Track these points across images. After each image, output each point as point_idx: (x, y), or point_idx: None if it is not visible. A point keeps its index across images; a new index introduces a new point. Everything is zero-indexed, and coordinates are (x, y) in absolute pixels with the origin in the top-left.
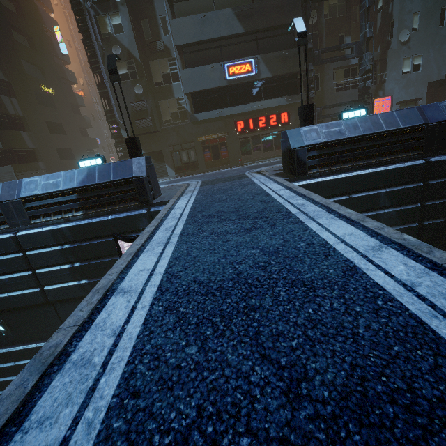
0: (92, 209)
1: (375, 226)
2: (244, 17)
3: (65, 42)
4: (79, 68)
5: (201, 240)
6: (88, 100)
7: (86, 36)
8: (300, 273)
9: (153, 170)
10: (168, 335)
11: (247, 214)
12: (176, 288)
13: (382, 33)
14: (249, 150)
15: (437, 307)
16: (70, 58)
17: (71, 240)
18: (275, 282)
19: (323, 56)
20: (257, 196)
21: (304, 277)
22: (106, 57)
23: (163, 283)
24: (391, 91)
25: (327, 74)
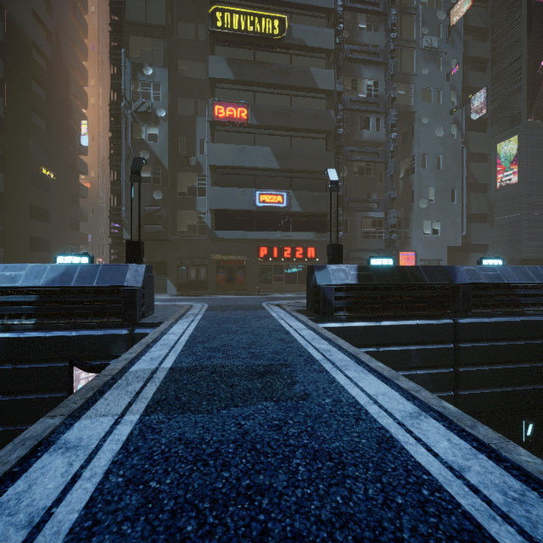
0: (52, 318)
1: (411, 387)
2: (281, 157)
3: (89, 135)
4: (95, 161)
5: (198, 379)
6: (93, 192)
7: (116, 136)
8: (325, 440)
9: (152, 282)
10: (124, 530)
11: (261, 353)
12: (151, 448)
13: (405, 197)
14: (269, 278)
15: (494, 504)
16: (89, 150)
17: (1, 359)
18: (293, 451)
19: (352, 204)
20: (275, 332)
21: (330, 446)
22: (131, 158)
23: (132, 438)
24: (415, 248)
25: (356, 221)
